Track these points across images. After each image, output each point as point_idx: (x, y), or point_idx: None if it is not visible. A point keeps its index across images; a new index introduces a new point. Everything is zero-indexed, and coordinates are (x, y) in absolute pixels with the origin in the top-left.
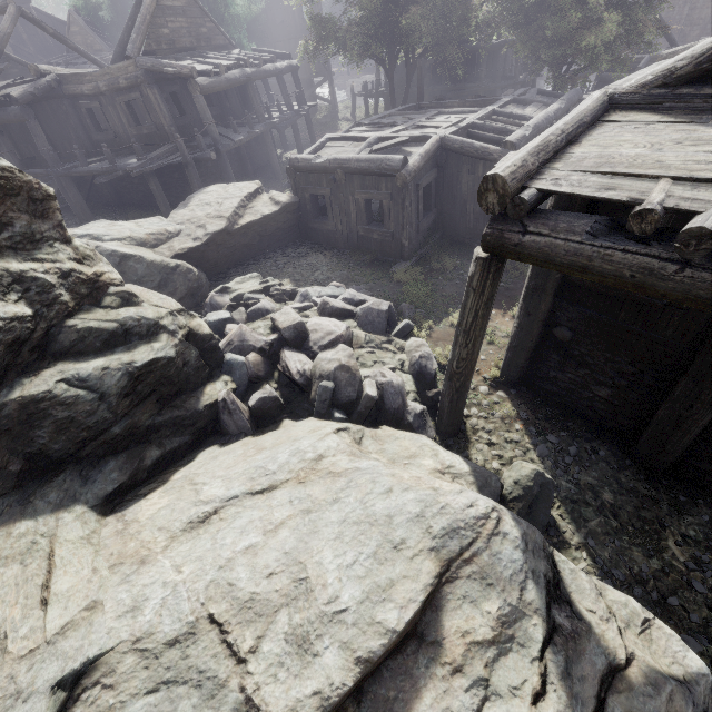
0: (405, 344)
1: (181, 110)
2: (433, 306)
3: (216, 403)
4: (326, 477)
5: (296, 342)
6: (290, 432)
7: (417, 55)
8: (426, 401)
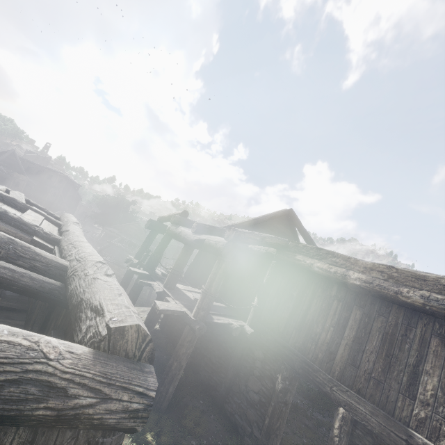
0: None
1: None
2: None
3: None
4: None
5: None
6: None
7: None
8: None
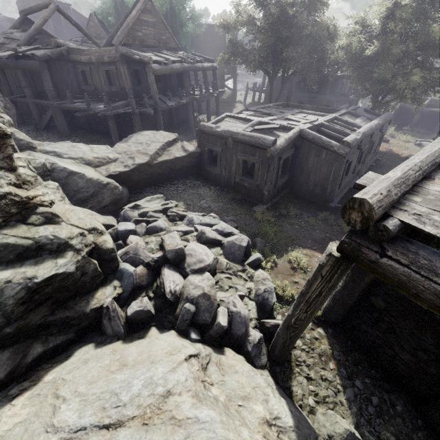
0: (254, 273)
1: (139, 81)
2: (278, 243)
3: (101, 307)
4: (167, 424)
5: (175, 261)
6: (152, 347)
7: (290, 73)
8: (264, 328)
